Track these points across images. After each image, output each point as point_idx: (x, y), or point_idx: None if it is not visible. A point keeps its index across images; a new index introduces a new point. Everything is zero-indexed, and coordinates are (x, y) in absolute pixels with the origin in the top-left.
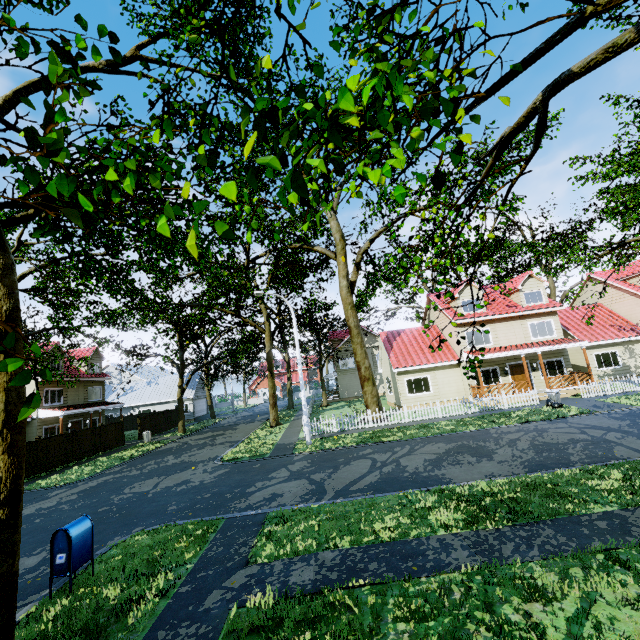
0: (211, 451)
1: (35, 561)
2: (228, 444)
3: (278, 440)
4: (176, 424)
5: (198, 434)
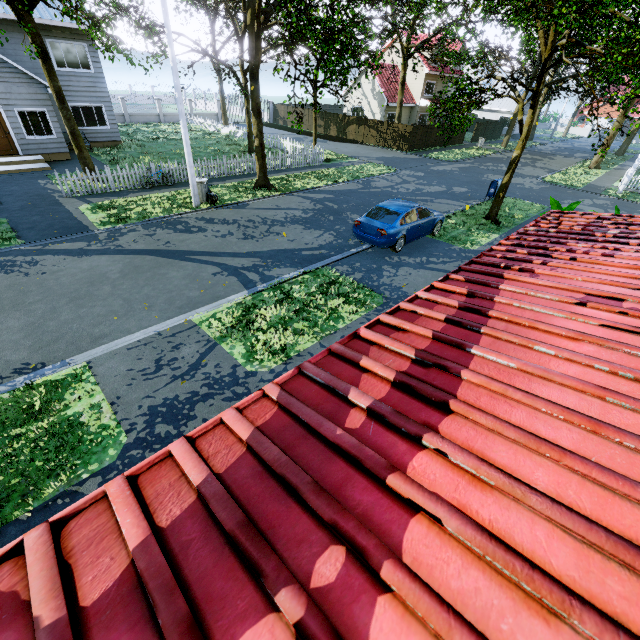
0: (533, 171)
1: (465, 190)
2: (546, 170)
3: (591, 181)
4: (497, 137)
5: None
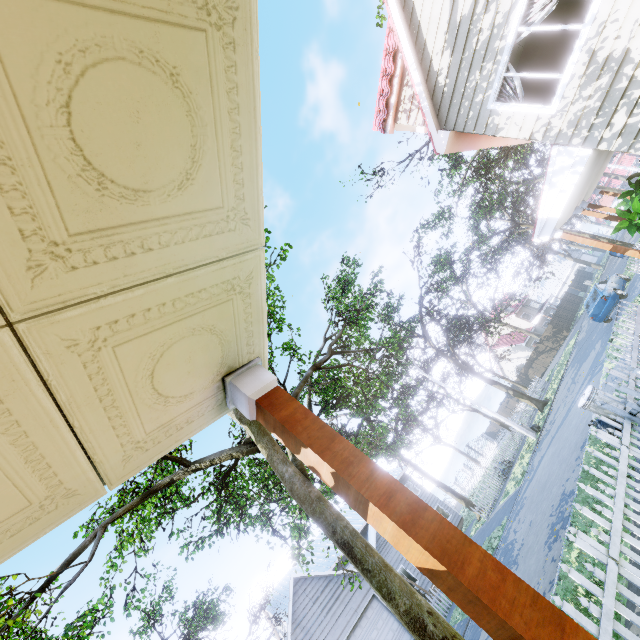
0: (627, 239)
1: None
2: None
3: None
4: (590, 275)
5: (610, 256)
